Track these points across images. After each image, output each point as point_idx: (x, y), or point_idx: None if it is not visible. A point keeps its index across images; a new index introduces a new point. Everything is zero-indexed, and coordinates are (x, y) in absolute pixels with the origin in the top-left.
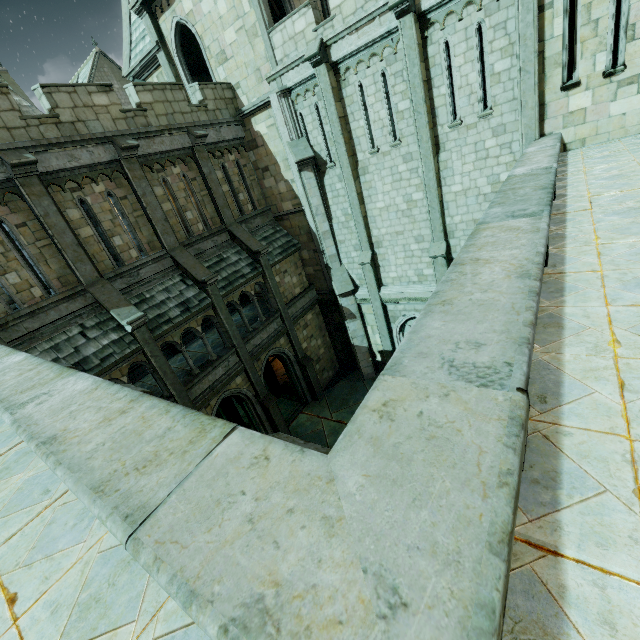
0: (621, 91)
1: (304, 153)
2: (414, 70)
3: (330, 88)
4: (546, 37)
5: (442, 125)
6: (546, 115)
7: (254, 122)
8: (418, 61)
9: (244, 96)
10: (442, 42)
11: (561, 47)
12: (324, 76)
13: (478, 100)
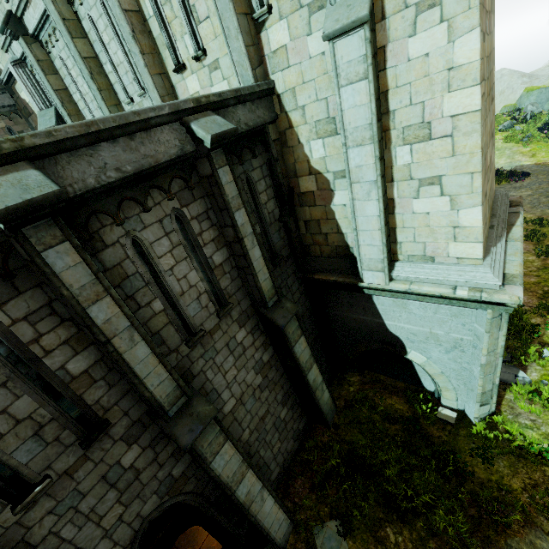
0: (213, 76)
1: (47, 123)
2: (72, 47)
3: (35, 61)
4: (147, 16)
5: (124, 102)
6: (179, 97)
7: (18, 90)
8: (69, 38)
9: (1, 65)
10: (88, 18)
11: (160, 27)
12: (27, 49)
13: (133, 79)
